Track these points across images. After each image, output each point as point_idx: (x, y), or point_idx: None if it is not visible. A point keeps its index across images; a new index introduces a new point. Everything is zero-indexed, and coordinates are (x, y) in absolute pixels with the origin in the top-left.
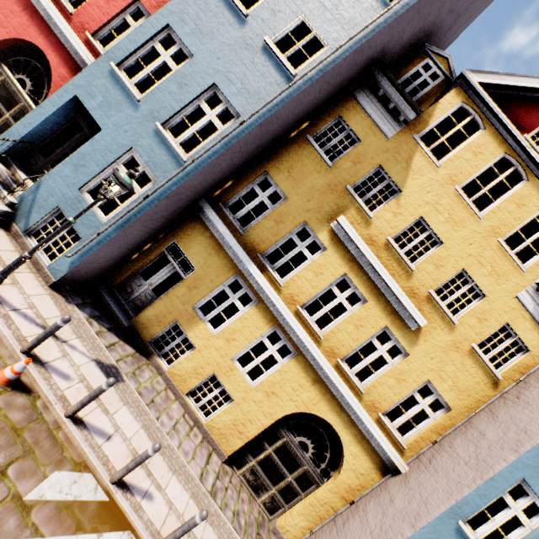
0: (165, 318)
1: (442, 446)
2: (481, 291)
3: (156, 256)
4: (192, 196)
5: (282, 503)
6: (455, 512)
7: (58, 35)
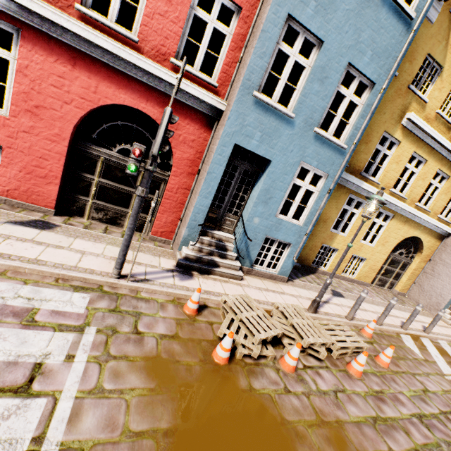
0: (316, 247)
1: None
2: None
3: None
4: None
5: (395, 282)
6: None
7: (143, 80)
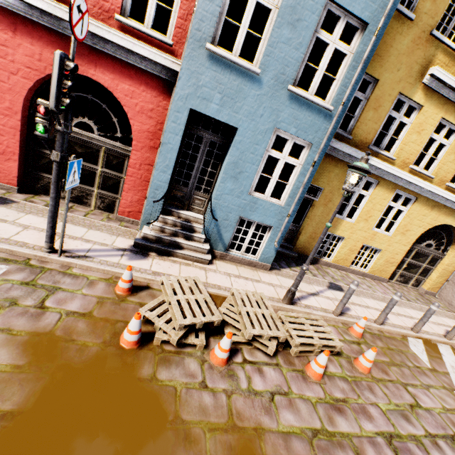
0: (316, 234)
1: None
2: None
3: None
4: None
5: (422, 278)
6: None
7: (87, 43)
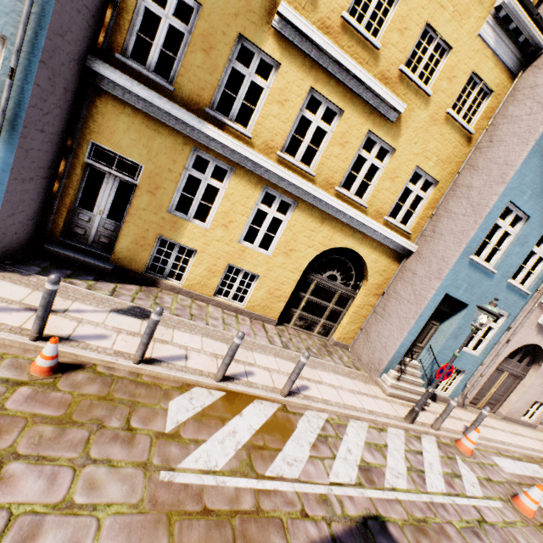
0: (146, 239)
1: (439, 215)
2: (446, 45)
3: (81, 175)
4: (73, 53)
5: (332, 325)
6: (466, 252)
7: None
